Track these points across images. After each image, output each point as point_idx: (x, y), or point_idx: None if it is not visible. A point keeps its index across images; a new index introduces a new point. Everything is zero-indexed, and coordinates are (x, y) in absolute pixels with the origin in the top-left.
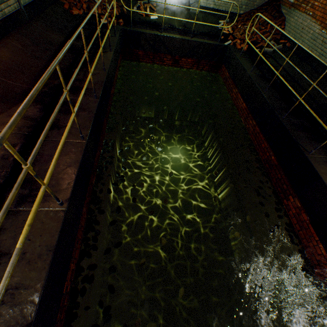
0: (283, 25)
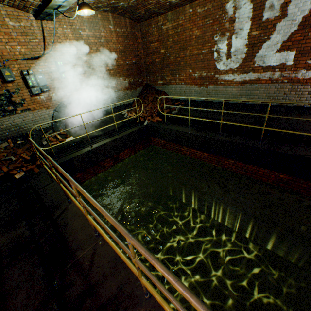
0: (167, 95)
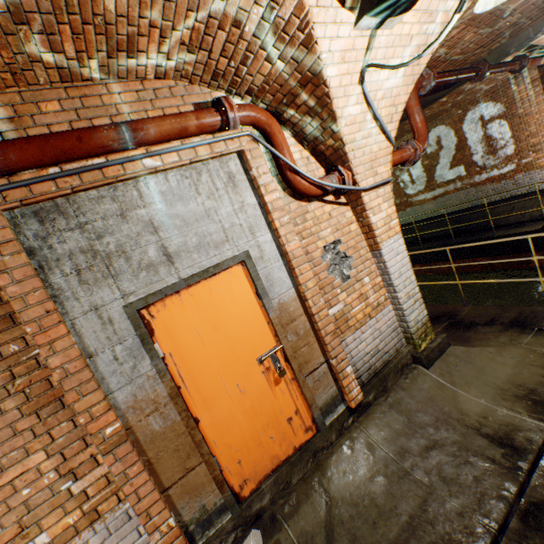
0: None
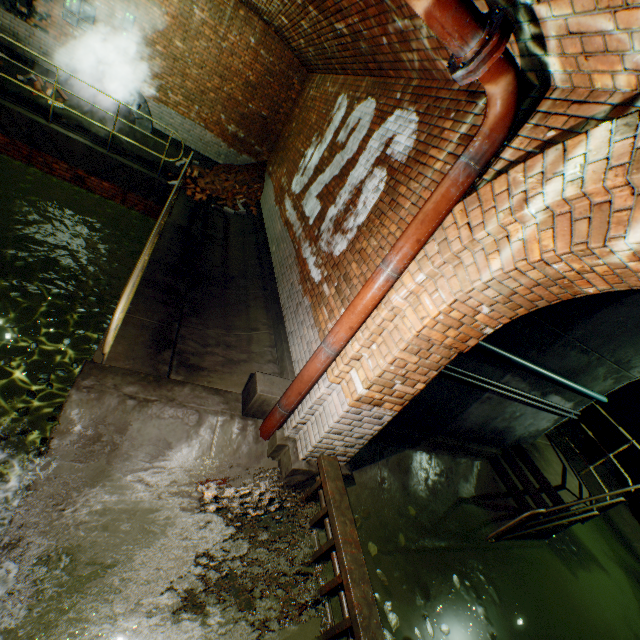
0: (261, 192)
